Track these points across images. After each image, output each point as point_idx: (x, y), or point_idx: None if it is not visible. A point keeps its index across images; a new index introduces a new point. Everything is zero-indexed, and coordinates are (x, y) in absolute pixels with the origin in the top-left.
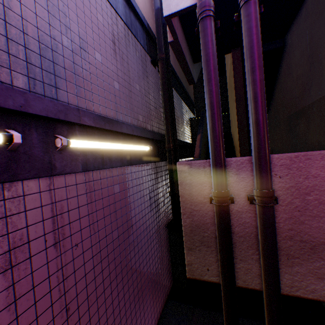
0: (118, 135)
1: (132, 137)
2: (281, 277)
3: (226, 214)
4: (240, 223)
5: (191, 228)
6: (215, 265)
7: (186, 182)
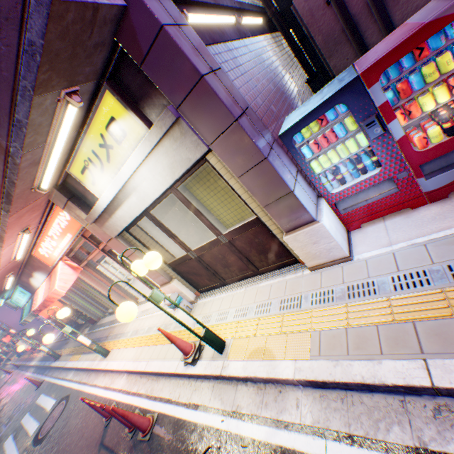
0: (245, 15)
1: (249, 15)
2: (393, 18)
3: (340, 0)
4: (354, 6)
5: (324, 42)
6: (350, 53)
7: (305, 11)
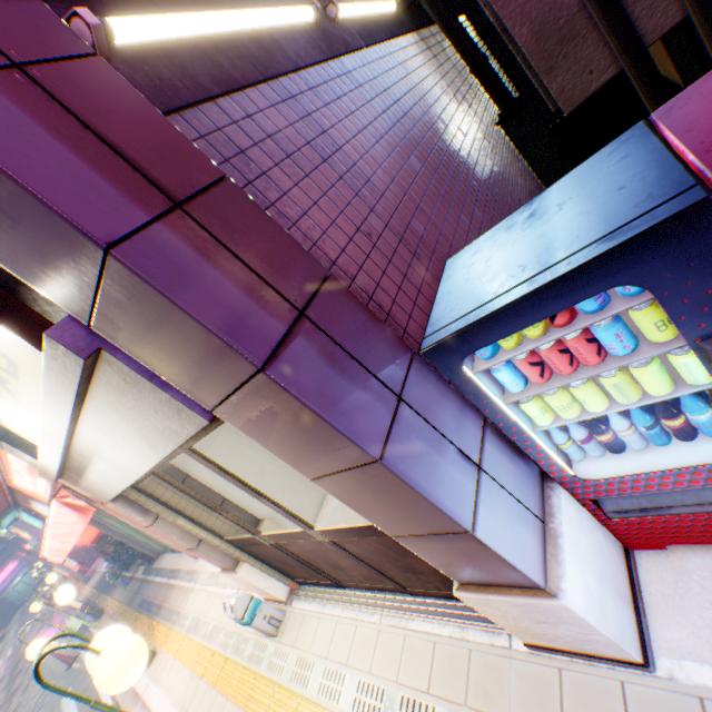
0: None
1: None
2: None
3: None
4: None
5: (535, 39)
6: (597, 57)
7: None
